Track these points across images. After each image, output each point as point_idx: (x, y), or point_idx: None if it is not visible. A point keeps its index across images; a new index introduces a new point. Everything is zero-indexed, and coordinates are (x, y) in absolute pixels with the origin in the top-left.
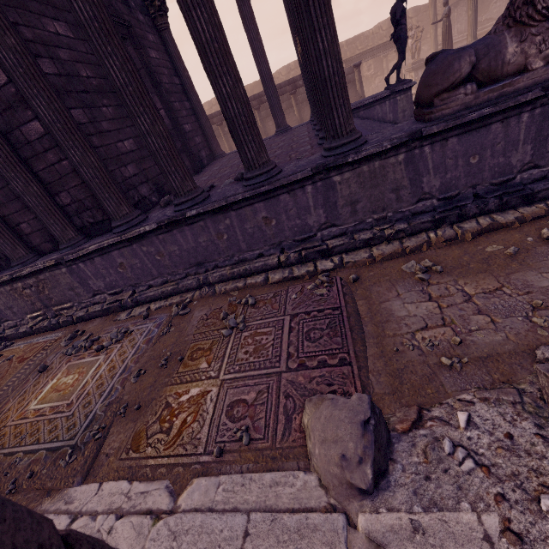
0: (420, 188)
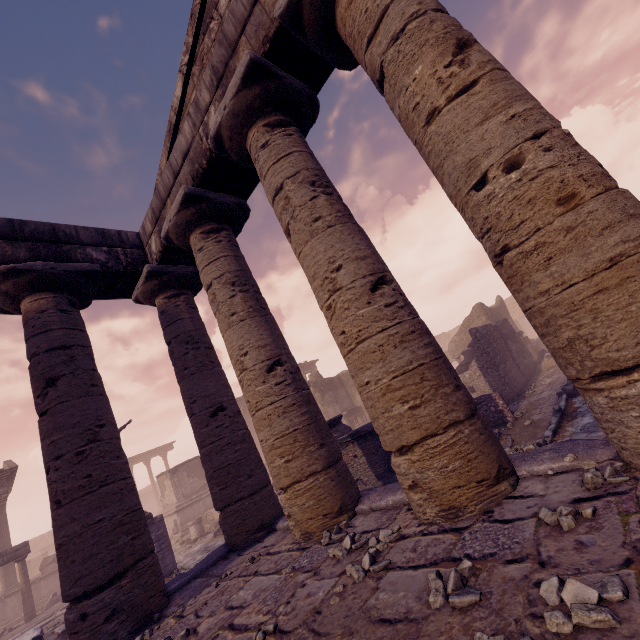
0: (41, 594)
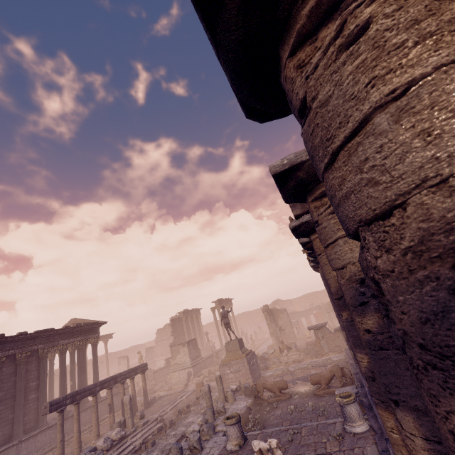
0: None
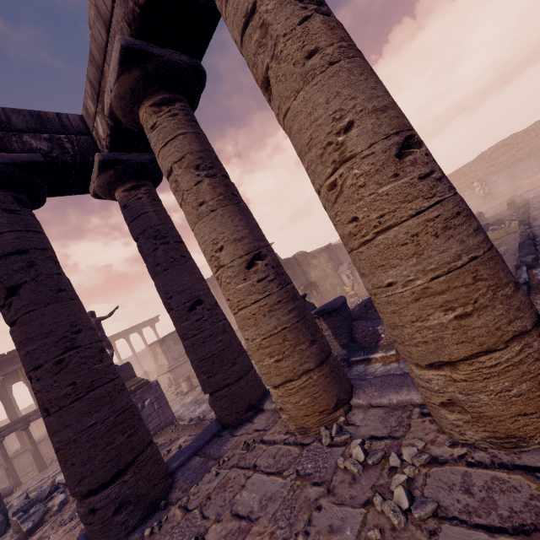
0: None
